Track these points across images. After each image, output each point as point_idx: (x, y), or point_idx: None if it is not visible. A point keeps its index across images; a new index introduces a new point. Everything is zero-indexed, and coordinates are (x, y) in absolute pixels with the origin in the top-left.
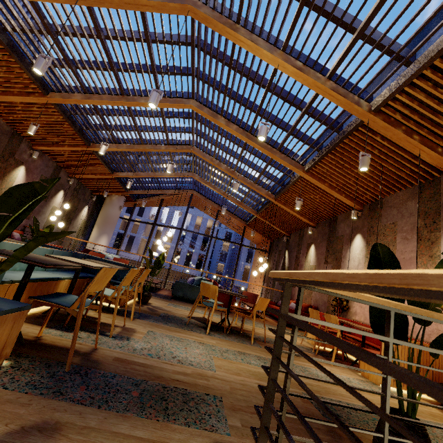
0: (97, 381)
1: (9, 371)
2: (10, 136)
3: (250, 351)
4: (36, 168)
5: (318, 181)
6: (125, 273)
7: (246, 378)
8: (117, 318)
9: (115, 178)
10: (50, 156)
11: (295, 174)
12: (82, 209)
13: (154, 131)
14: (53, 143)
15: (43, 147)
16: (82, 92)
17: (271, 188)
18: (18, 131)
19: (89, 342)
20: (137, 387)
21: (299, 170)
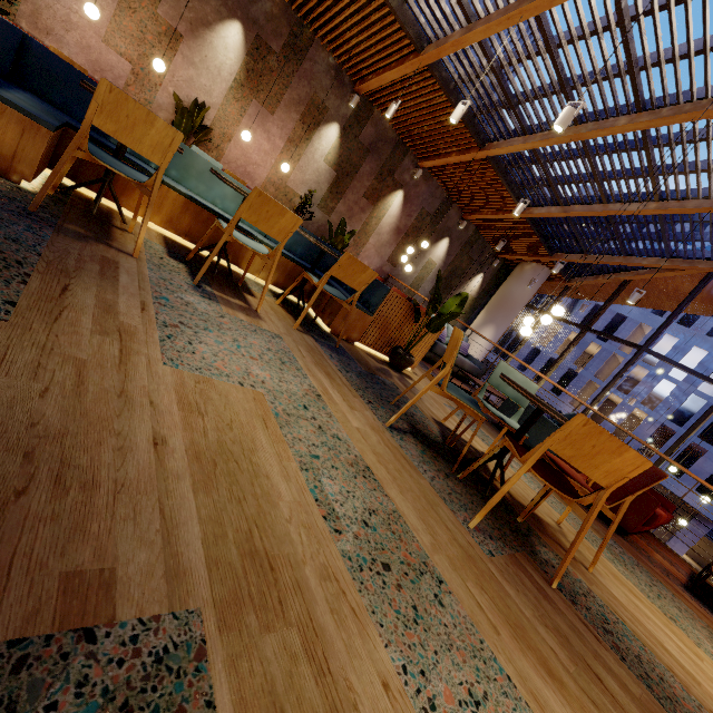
0: (7, 216)
1: (5, 182)
2: (394, 146)
3: (409, 502)
4: (417, 197)
5: None
6: (372, 293)
7: (174, 417)
8: (283, 316)
9: (528, 223)
10: (439, 180)
11: None
12: (473, 277)
13: (603, 78)
14: (440, 154)
15: (428, 161)
16: (466, 25)
17: None
18: (404, 140)
19: (153, 260)
20: (4, 238)
21: None
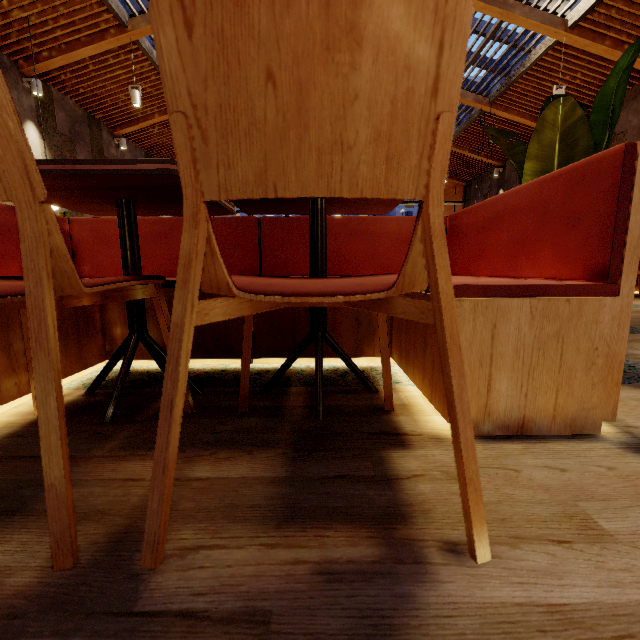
0: None
1: None
2: (87, 123)
3: None
4: None
5: (593, 41)
6: None
7: None
8: None
9: None
10: (134, 141)
11: (542, 42)
12: None
13: None
14: (137, 117)
15: (128, 127)
16: None
17: (485, 86)
18: (91, 113)
19: None
20: None
21: (557, 30)
